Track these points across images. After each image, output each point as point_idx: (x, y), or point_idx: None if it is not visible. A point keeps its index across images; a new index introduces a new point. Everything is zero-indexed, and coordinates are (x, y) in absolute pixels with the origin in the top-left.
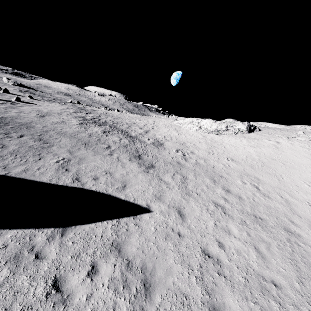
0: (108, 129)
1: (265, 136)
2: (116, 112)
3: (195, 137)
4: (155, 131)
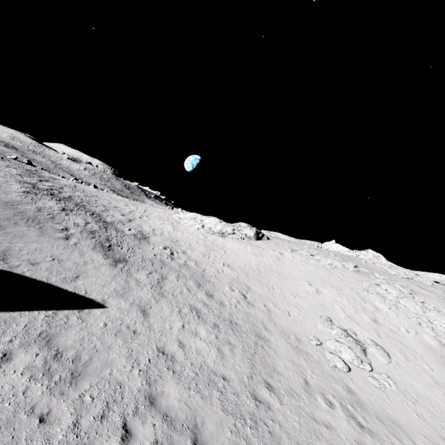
0: (71, 207)
1: (272, 246)
2: (91, 189)
3: (194, 236)
4: (143, 222)
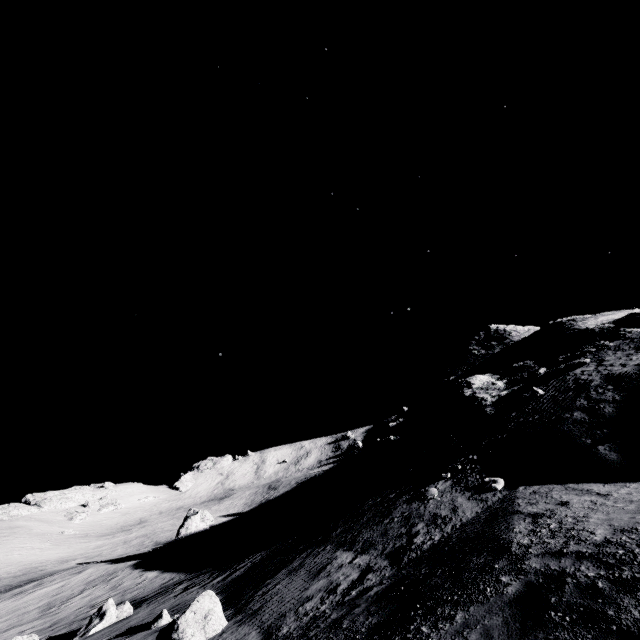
0: None
1: None
2: None
3: None
4: None
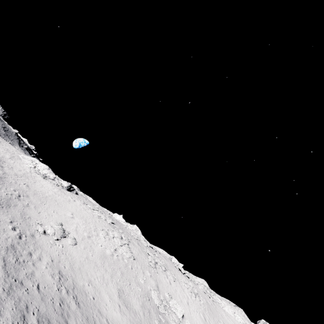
0: None
1: (74, 196)
2: None
3: (22, 168)
4: None
